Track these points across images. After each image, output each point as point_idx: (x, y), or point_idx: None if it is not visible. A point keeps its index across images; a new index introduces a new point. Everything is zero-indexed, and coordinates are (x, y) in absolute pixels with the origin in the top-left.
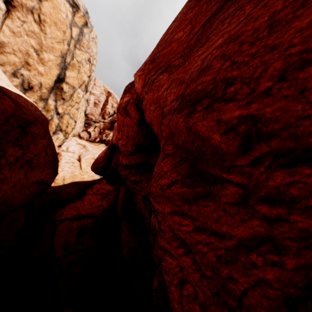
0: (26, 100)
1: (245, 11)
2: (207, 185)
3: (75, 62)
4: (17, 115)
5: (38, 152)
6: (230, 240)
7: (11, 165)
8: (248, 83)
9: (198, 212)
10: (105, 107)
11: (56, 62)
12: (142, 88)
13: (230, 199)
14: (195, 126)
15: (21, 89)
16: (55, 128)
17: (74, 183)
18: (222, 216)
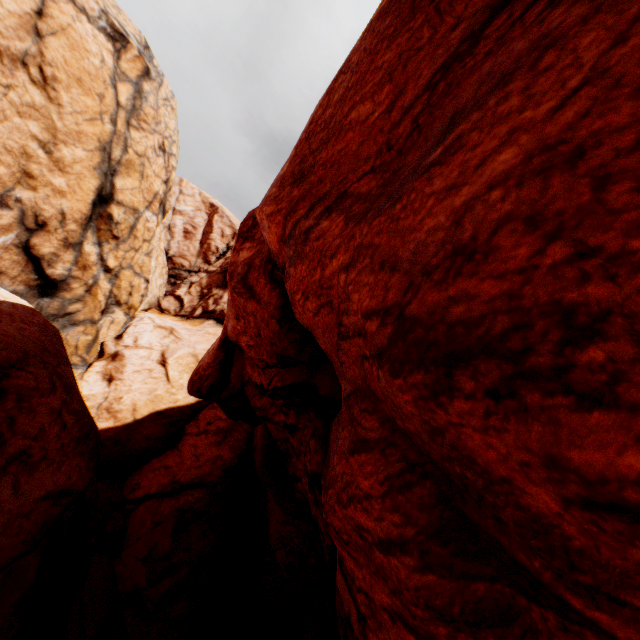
0: None
1: (579, 55)
2: (502, 581)
3: (132, 156)
4: None
5: (40, 428)
6: None
7: None
8: None
9: None
10: (208, 238)
11: (91, 163)
12: (279, 244)
13: None
14: (458, 434)
15: (21, 232)
16: (105, 302)
17: (158, 413)
18: None
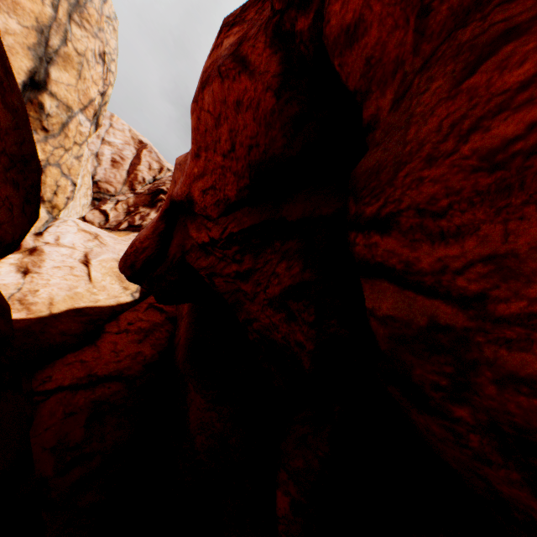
0: None
1: None
2: None
3: (71, 51)
4: None
5: None
6: None
7: None
8: None
9: None
10: (135, 169)
11: (26, 41)
12: None
13: None
14: None
15: None
16: None
17: (76, 310)
18: None
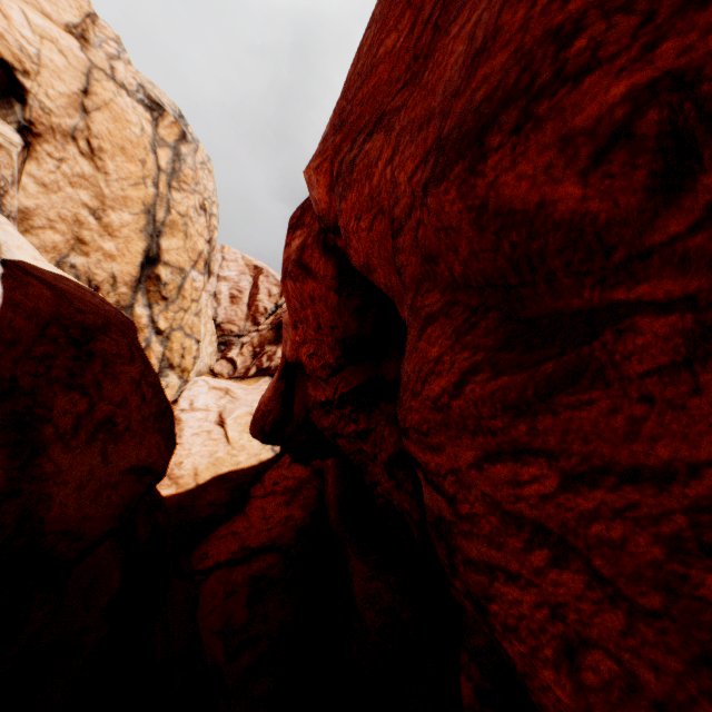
0: (79, 285)
1: None
2: (567, 351)
3: (175, 217)
4: (63, 316)
5: (123, 397)
6: (695, 480)
7: (68, 438)
8: (626, 6)
9: (562, 431)
10: (255, 300)
11: (138, 226)
12: (328, 196)
13: (658, 358)
14: (496, 194)
15: None
16: (158, 366)
17: (220, 477)
18: (644, 417)
